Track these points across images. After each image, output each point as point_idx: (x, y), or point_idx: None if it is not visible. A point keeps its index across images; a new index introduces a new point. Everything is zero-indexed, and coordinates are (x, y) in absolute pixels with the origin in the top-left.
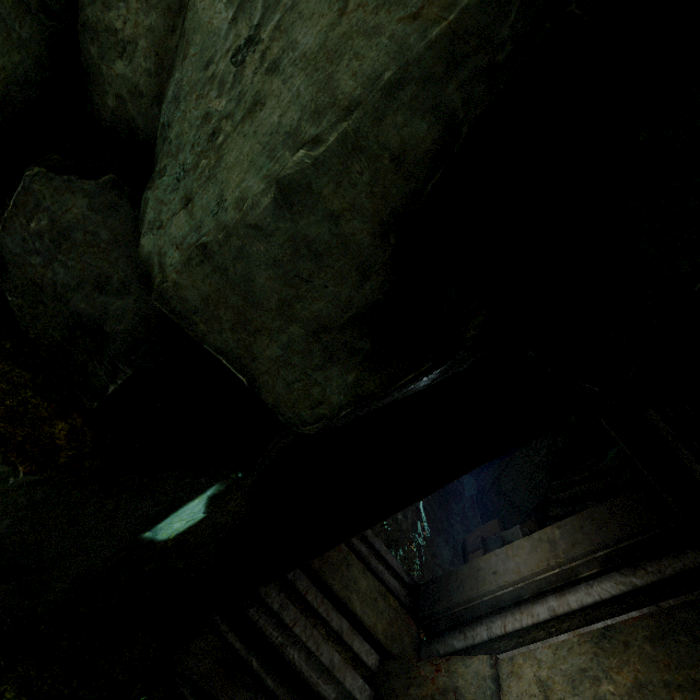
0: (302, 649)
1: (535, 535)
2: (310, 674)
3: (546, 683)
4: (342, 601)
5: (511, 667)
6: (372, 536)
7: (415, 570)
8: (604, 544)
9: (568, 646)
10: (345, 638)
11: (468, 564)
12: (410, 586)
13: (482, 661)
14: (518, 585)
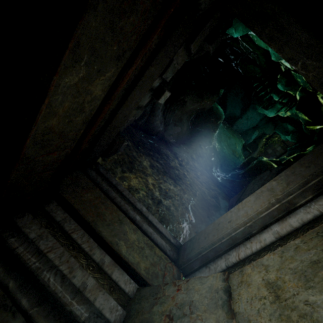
0: (57, 273)
1: (257, 191)
2: (63, 295)
3: (275, 283)
4: (109, 243)
5: (241, 278)
6: (147, 212)
7: (181, 238)
8: (314, 174)
9: (294, 247)
10: (104, 268)
11: (212, 223)
12: (175, 245)
13: (216, 277)
14: (247, 224)
